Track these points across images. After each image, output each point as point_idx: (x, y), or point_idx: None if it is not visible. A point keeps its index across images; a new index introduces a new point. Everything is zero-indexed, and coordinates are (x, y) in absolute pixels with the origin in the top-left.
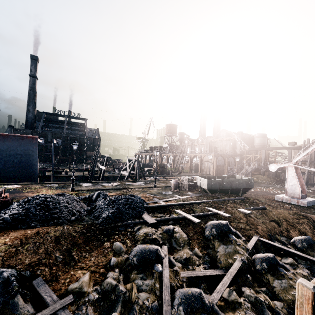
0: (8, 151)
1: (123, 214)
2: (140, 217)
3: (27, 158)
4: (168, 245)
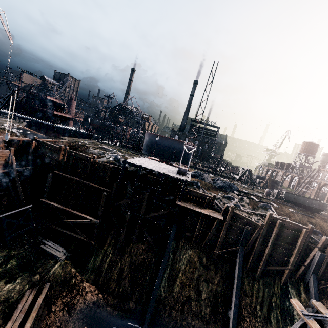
0: (181, 149)
1: (226, 187)
2: (233, 191)
3: (187, 154)
4: (239, 200)
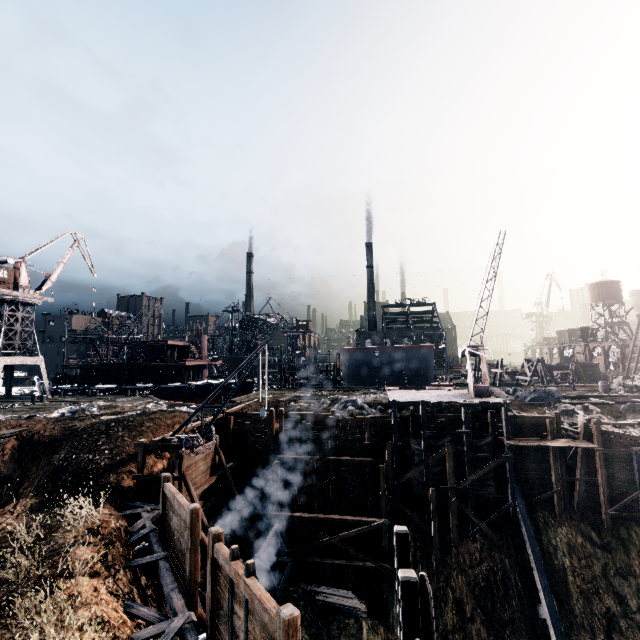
0: (413, 359)
1: (544, 398)
2: (558, 401)
3: (426, 364)
4: (583, 412)
